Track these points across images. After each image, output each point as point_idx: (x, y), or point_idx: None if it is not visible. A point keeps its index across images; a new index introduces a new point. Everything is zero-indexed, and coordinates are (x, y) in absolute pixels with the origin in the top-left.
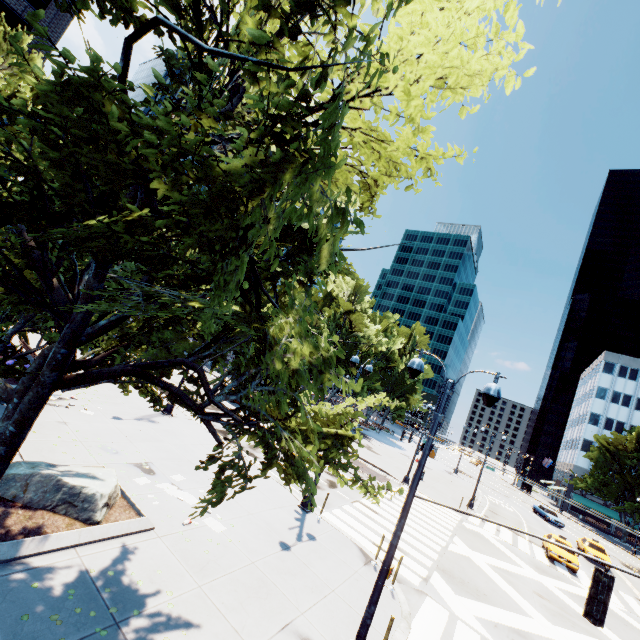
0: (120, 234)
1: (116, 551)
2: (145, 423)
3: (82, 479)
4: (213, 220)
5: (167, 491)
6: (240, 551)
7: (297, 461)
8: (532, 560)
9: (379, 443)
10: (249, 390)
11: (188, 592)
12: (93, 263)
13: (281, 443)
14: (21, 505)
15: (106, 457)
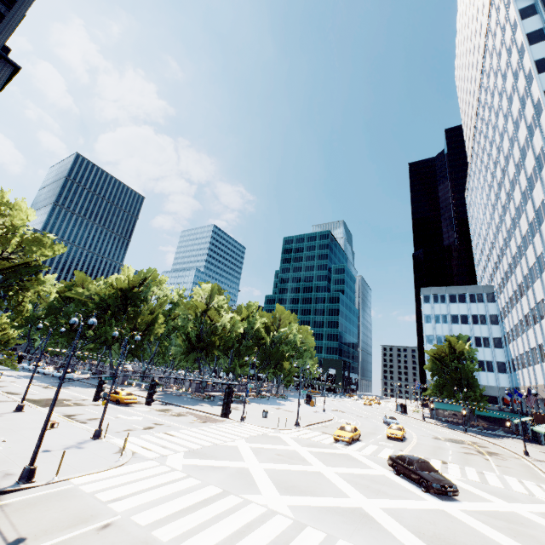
0: None
1: None
2: None
3: None
4: None
5: None
6: (2, 454)
7: None
8: (312, 443)
9: (256, 404)
10: None
11: None
12: None
13: None
14: None
15: None
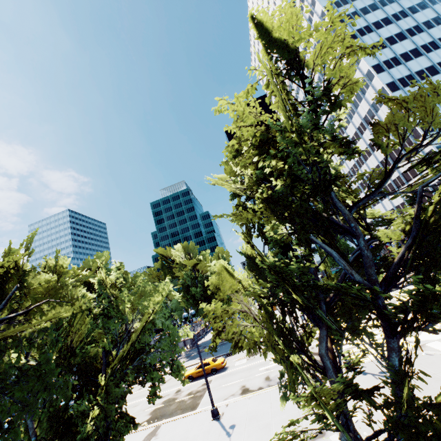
0: None
1: None
2: (236, 431)
3: None
4: None
5: None
6: None
7: None
8: None
9: None
10: None
11: None
12: None
13: None
14: None
15: None
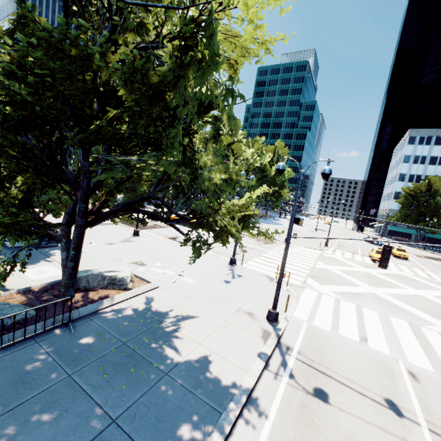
0: (102, 129)
1: (145, 298)
2: (127, 243)
3: (113, 272)
4: (152, 107)
5: (156, 271)
6: (205, 288)
7: (228, 228)
8: (363, 263)
9: (266, 225)
10: (193, 201)
11: (187, 306)
12: (80, 151)
13: (218, 222)
14: (90, 289)
15: (116, 263)
